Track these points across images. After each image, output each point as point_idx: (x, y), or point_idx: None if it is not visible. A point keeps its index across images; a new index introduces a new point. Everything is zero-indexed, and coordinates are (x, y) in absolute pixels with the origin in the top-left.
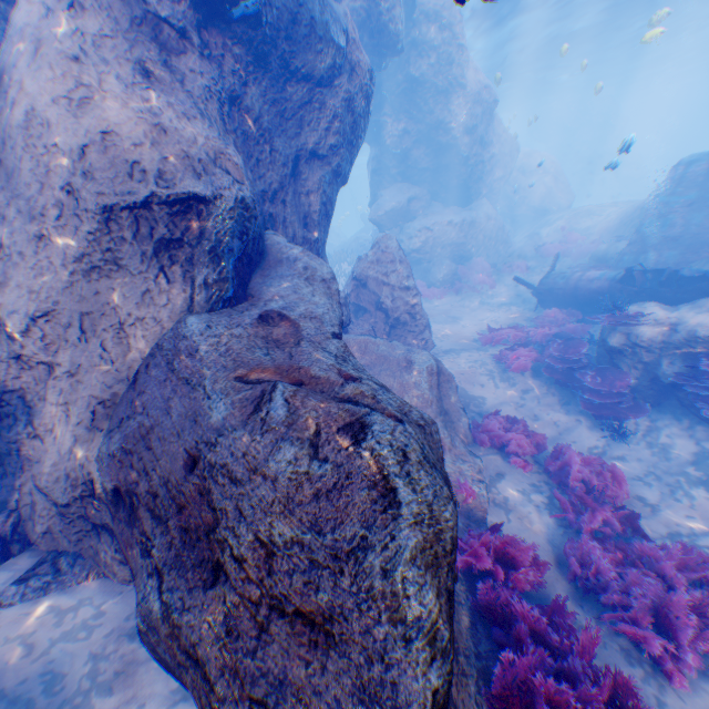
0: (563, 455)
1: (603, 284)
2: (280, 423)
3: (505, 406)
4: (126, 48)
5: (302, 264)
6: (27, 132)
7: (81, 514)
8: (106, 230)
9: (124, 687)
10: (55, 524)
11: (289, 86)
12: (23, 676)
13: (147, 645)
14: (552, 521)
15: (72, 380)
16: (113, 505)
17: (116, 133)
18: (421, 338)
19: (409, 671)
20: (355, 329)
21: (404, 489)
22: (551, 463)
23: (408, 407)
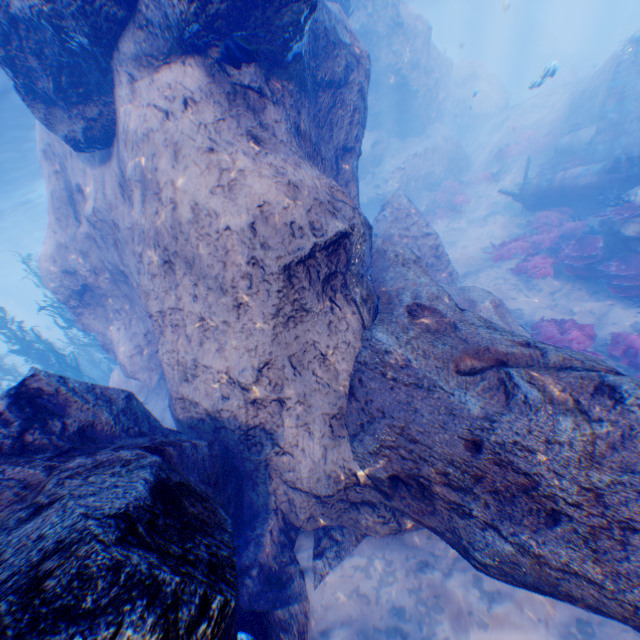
0: (624, 341)
1: (590, 178)
2: (540, 401)
3: (542, 310)
4: (234, 124)
5: (392, 253)
6: (195, 224)
7: (338, 498)
8: (289, 285)
9: (446, 603)
10: (314, 510)
11: (317, 97)
12: (378, 615)
13: (490, 573)
14: None
15: (302, 406)
16: (388, 487)
17: (267, 203)
18: (448, 273)
19: None
20: None
21: None
22: (615, 350)
23: (584, 355)
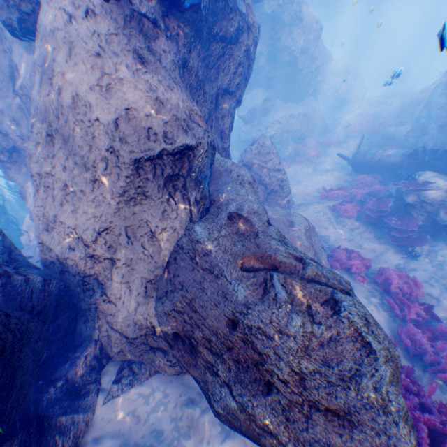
0: (385, 273)
1: (397, 159)
2: (286, 301)
3: (342, 240)
4: (125, 41)
5: (236, 173)
6: (74, 110)
7: (142, 342)
8: (137, 175)
9: (195, 433)
10: (125, 347)
11: (211, 46)
12: (142, 433)
13: (222, 419)
14: (385, 313)
15: (128, 268)
16: (173, 341)
17: (134, 108)
18: (287, 200)
19: (401, 439)
20: None
21: (372, 340)
22: (378, 278)
23: (335, 275)
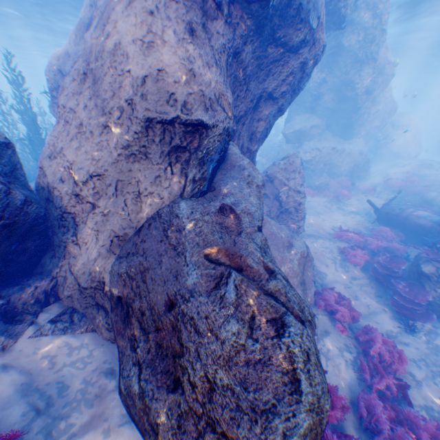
0: (370, 333)
1: (428, 224)
2: (231, 303)
3: (338, 284)
4: (183, 11)
5: (248, 172)
6: (112, 57)
7: (91, 295)
8: (145, 133)
9: (99, 404)
10: (75, 293)
11: (270, 48)
12: (49, 381)
13: (123, 399)
14: (353, 374)
15: (104, 218)
16: (114, 303)
17: (165, 71)
18: (297, 224)
19: None
20: None
21: (305, 381)
22: (360, 335)
23: (302, 302)
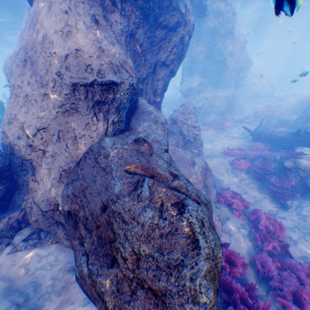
0: (257, 213)
1: (285, 135)
2: (146, 198)
3: (232, 185)
4: (89, 8)
5: (154, 115)
6: (42, 45)
7: (51, 216)
8: (73, 94)
9: (65, 293)
10: (40, 218)
11: (156, 30)
12: (25, 282)
13: (79, 282)
14: (249, 243)
15: (53, 159)
16: (67, 217)
17: (81, 50)
18: (198, 149)
19: None
20: (169, 142)
21: (202, 240)
22: (251, 216)
23: (199, 193)
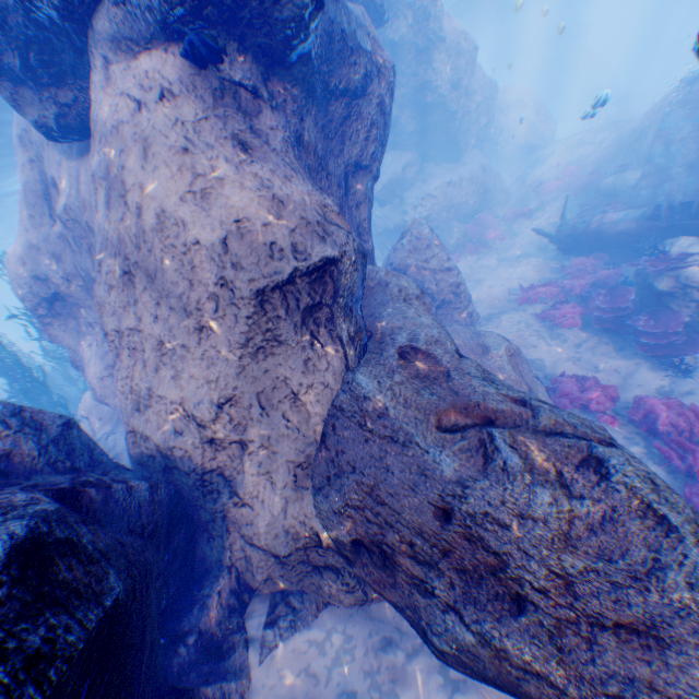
0: (645, 405)
1: (628, 224)
2: (520, 470)
3: (564, 363)
4: (218, 124)
5: (394, 286)
6: (161, 234)
7: (300, 560)
8: (262, 312)
9: (405, 691)
10: (273, 571)
11: (329, 106)
12: None
13: (449, 662)
14: (658, 469)
15: (266, 451)
16: (351, 553)
17: (245, 217)
18: (467, 313)
19: None
20: None
21: (668, 512)
22: (634, 414)
23: (582, 420)
